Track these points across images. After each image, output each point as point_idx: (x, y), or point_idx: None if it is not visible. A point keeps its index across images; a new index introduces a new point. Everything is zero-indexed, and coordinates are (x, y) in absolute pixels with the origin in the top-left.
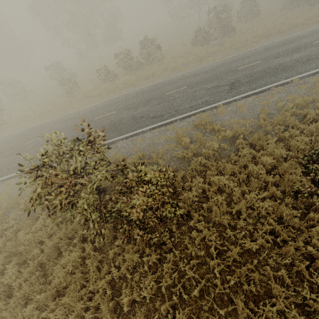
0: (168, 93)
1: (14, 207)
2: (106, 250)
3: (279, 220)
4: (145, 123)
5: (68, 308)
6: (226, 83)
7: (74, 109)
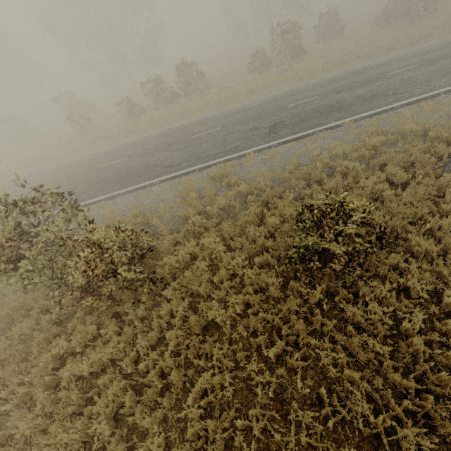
0: (196, 135)
1: None
2: (67, 324)
3: (263, 291)
4: (156, 174)
5: (2, 382)
6: (267, 124)
7: (81, 153)
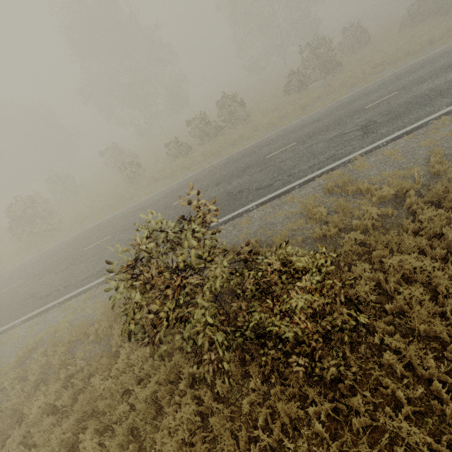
0: (270, 155)
1: (79, 340)
2: (234, 400)
3: None
4: (247, 199)
5: None
6: (354, 128)
7: (141, 197)
